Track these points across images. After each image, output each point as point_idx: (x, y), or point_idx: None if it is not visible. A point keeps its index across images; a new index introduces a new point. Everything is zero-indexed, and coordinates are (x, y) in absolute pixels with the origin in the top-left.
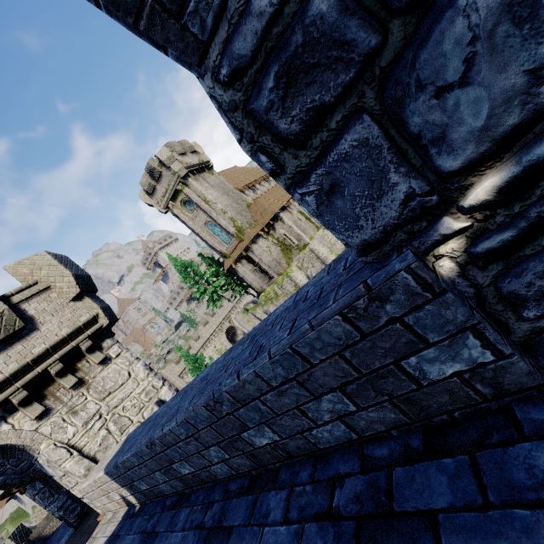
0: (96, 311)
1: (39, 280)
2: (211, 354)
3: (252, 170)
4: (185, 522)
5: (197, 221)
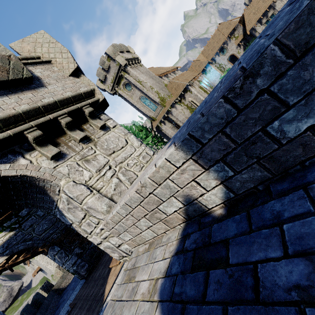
0: (92, 87)
1: (41, 56)
2: None
3: (164, 68)
4: None
5: (134, 97)
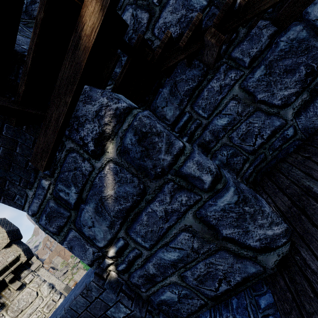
0: (19, 253)
1: None
2: None
3: None
4: None
5: None
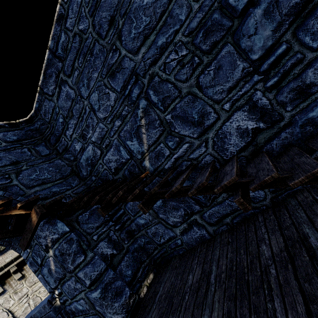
0: None
1: None
2: None
3: None
4: None
5: None
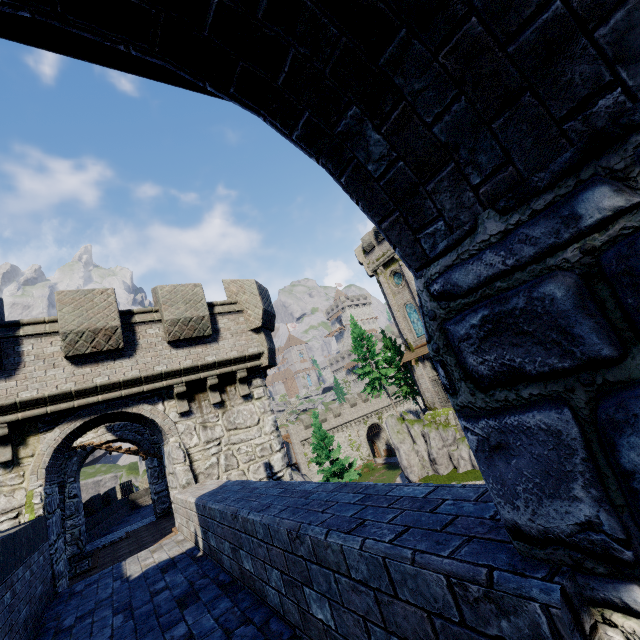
0: (263, 349)
1: (239, 302)
2: (341, 440)
3: None
4: (222, 613)
5: (398, 297)
